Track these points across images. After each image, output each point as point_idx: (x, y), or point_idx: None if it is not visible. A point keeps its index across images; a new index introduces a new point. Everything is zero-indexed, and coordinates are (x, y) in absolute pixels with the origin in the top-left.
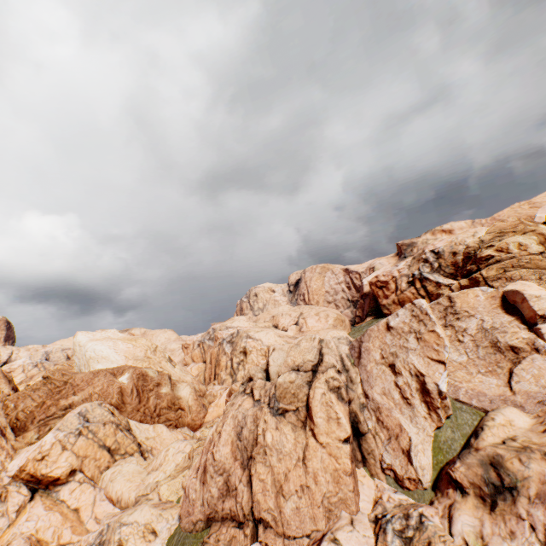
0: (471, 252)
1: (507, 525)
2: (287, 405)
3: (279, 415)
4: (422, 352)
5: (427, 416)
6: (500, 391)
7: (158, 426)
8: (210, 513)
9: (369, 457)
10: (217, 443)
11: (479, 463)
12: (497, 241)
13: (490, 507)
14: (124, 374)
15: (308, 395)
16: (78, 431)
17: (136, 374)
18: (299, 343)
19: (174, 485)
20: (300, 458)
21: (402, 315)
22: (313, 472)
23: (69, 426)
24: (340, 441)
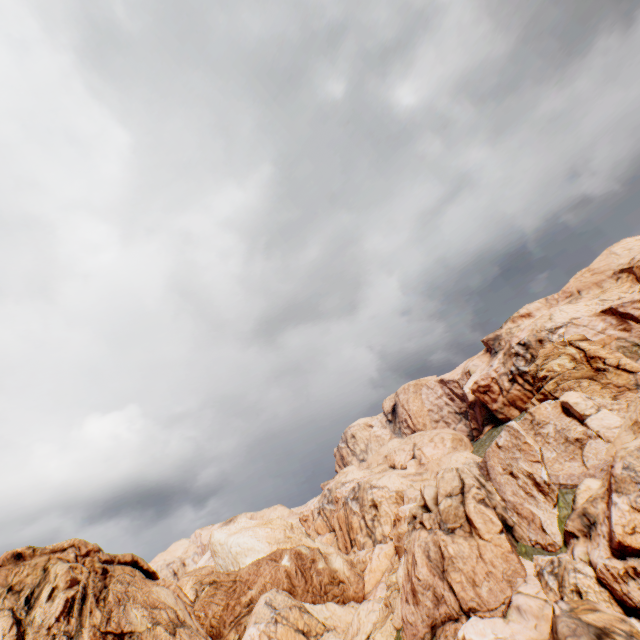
0: (533, 374)
1: (595, 542)
2: (453, 524)
3: (450, 533)
4: (525, 458)
5: (545, 500)
6: (580, 469)
7: (328, 604)
8: (431, 622)
9: (522, 541)
10: (415, 567)
11: (577, 516)
12: (545, 365)
13: (589, 537)
14: (284, 556)
15: (465, 511)
16: (273, 619)
17: (292, 554)
18: (443, 475)
19: (386, 630)
20: (478, 555)
21: (503, 435)
22: (489, 560)
23: (264, 617)
24: (498, 533)
